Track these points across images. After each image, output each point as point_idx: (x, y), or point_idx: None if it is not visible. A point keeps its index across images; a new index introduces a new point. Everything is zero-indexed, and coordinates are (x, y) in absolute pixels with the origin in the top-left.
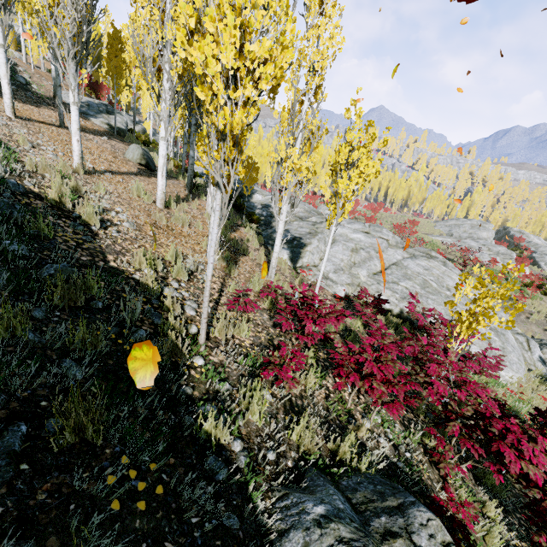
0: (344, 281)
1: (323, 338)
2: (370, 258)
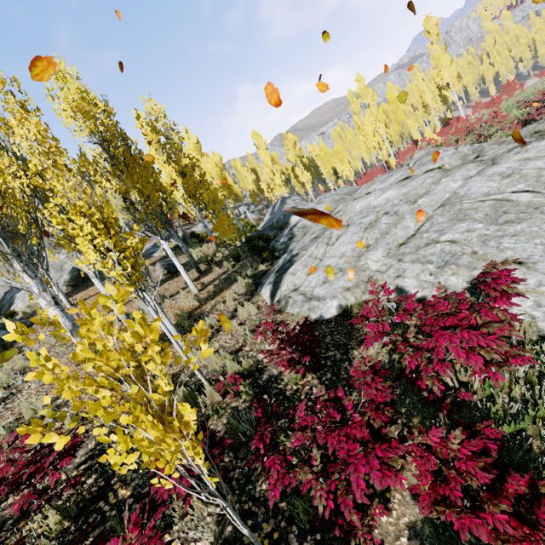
0: (339, 288)
1: (21, 505)
2: (398, 221)
